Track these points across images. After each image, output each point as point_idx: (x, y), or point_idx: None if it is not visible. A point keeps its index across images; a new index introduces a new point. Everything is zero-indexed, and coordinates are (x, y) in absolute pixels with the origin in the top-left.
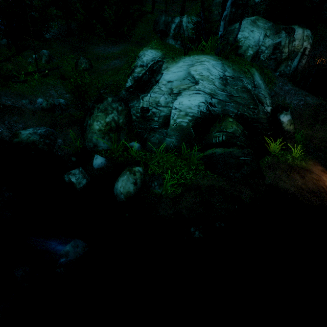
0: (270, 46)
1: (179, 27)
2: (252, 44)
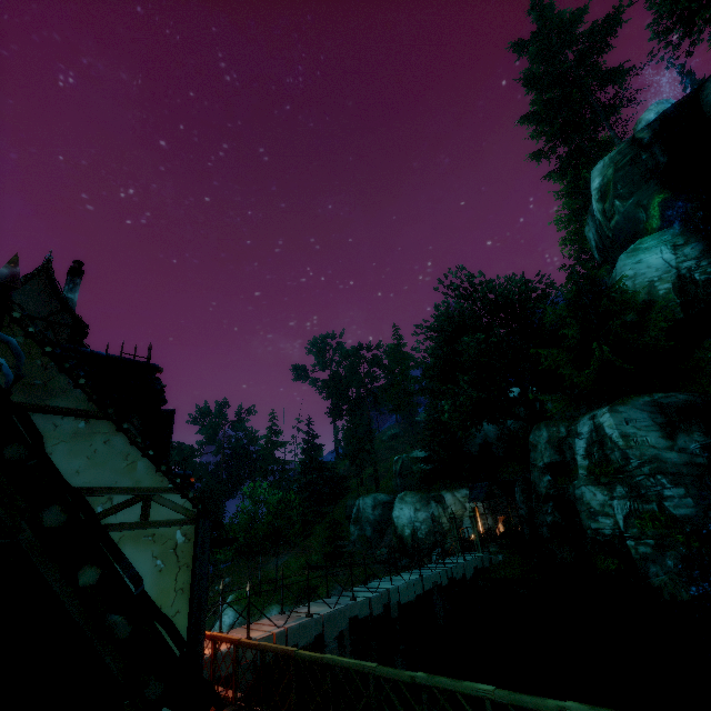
0: (425, 519)
1: (358, 509)
2: (406, 522)
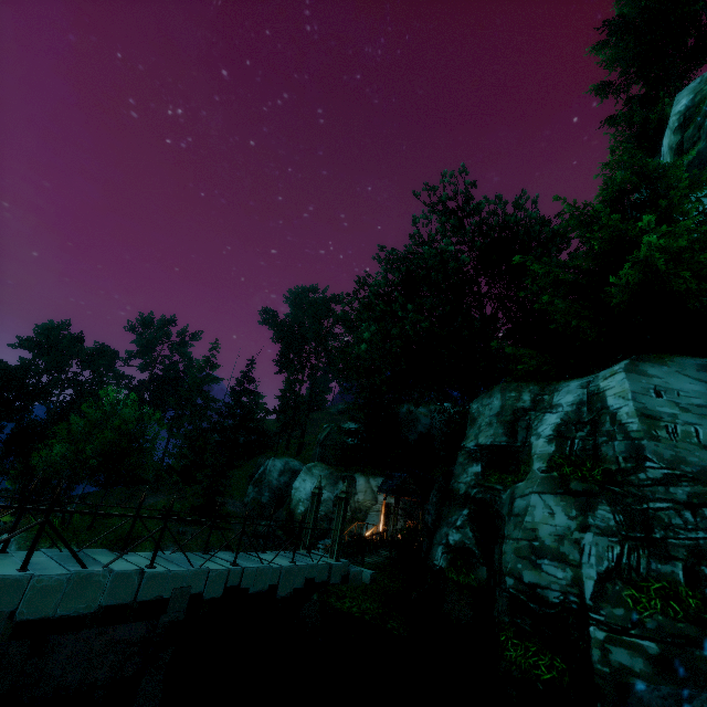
0: (326, 500)
1: (265, 470)
2: (304, 497)
